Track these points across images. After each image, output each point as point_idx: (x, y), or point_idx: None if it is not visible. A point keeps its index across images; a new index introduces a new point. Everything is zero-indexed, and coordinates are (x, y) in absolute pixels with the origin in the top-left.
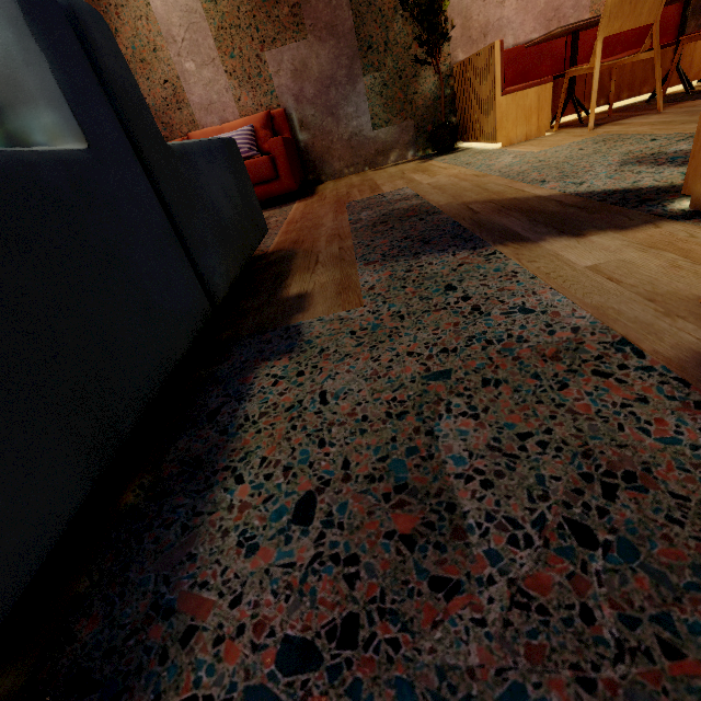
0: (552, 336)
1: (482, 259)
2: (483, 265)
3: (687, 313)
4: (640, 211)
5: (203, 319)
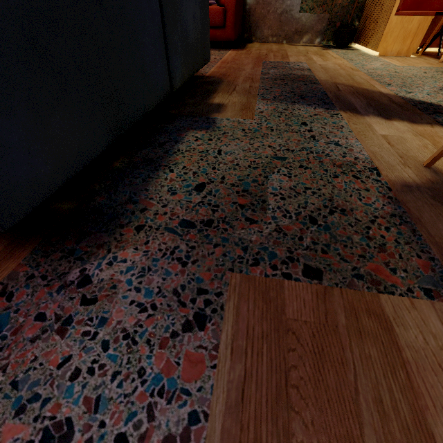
0: (343, 158)
1: (329, 115)
2: (328, 118)
3: (413, 166)
4: (429, 117)
5: (165, 94)
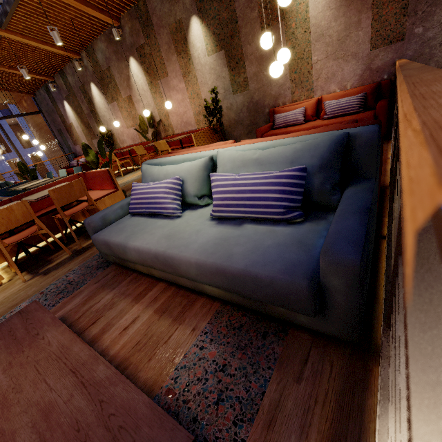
0: None
1: None
2: None
3: None
4: None
5: None
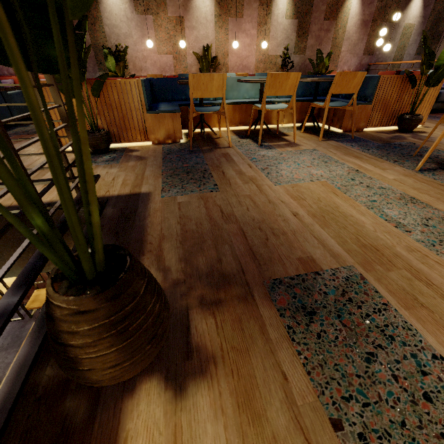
0: None
1: None
2: None
3: None
4: None
5: None
